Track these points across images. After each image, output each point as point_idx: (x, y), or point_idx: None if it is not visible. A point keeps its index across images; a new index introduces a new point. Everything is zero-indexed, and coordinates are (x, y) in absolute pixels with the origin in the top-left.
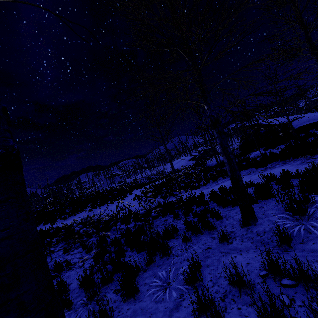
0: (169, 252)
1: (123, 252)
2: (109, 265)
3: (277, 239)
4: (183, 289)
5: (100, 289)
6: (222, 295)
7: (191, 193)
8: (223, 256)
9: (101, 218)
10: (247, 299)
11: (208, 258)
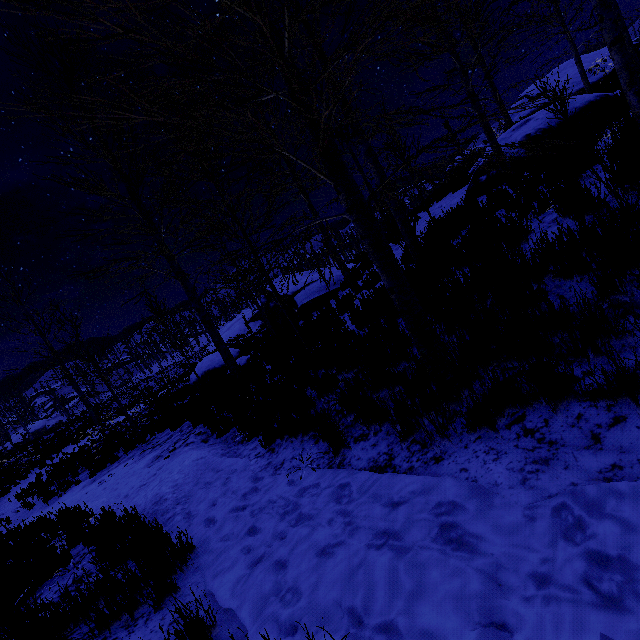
0: None
1: None
2: None
3: None
4: None
5: None
6: None
7: None
8: None
9: None
10: None
11: None
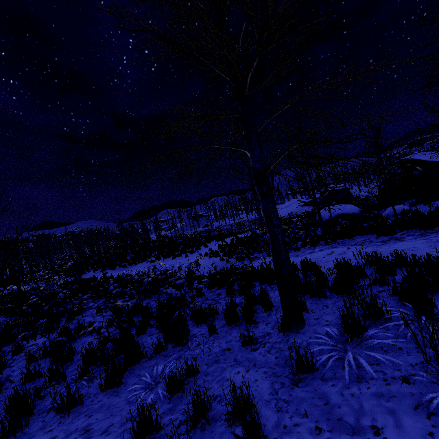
0: (184, 342)
1: (144, 328)
2: (111, 343)
3: (292, 364)
4: (161, 396)
5: (98, 367)
6: (184, 420)
7: (262, 262)
8: (231, 366)
9: (142, 279)
10: (198, 435)
11: (217, 363)
